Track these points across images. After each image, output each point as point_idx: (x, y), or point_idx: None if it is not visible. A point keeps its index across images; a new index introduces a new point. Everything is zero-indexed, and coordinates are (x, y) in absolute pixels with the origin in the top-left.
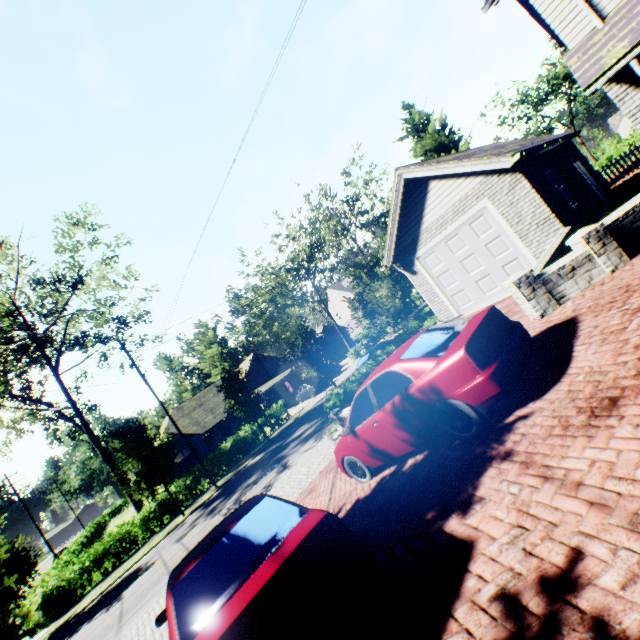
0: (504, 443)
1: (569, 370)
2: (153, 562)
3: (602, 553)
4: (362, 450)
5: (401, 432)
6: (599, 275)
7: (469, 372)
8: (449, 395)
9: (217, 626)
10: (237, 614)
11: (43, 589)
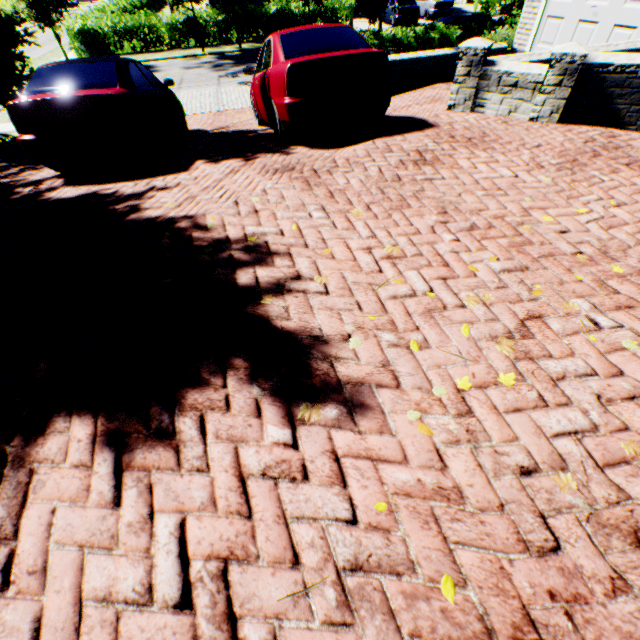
0: (266, 154)
1: (342, 149)
2: (161, 71)
3: (178, 196)
4: (254, 99)
5: (263, 104)
6: (523, 114)
7: (282, 91)
8: (273, 99)
9: (31, 98)
10: (38, 100)
11: (83, 23)
